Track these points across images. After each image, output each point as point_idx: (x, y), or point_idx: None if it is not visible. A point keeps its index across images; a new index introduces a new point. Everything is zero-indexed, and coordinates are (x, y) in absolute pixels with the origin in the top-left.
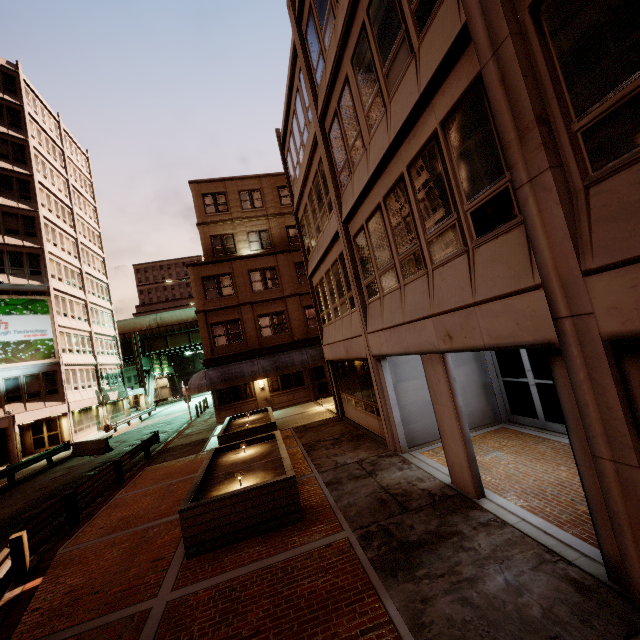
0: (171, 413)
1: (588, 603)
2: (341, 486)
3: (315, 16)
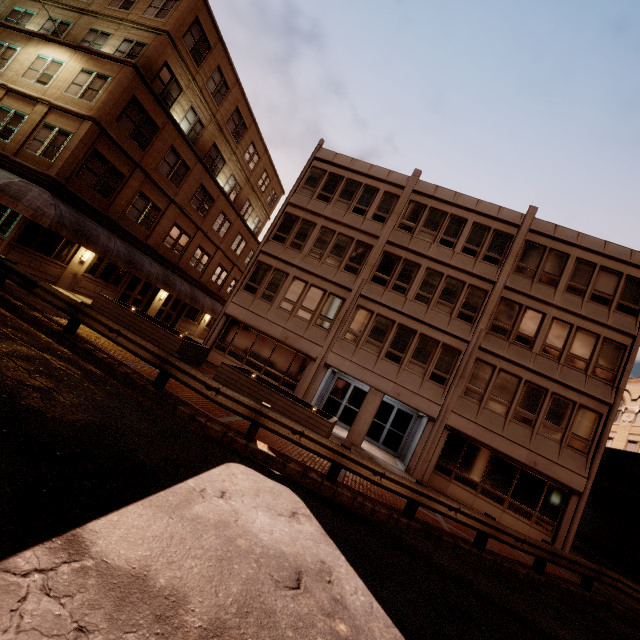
0: None
1: (408, 475)
2: None
3: (425, 215)
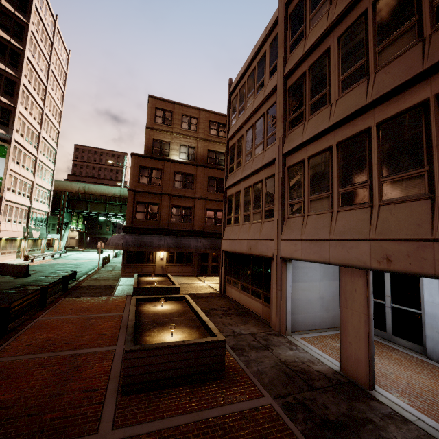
0: (78, 258)
1: None
2: (245, 353)
3: (307, 2)
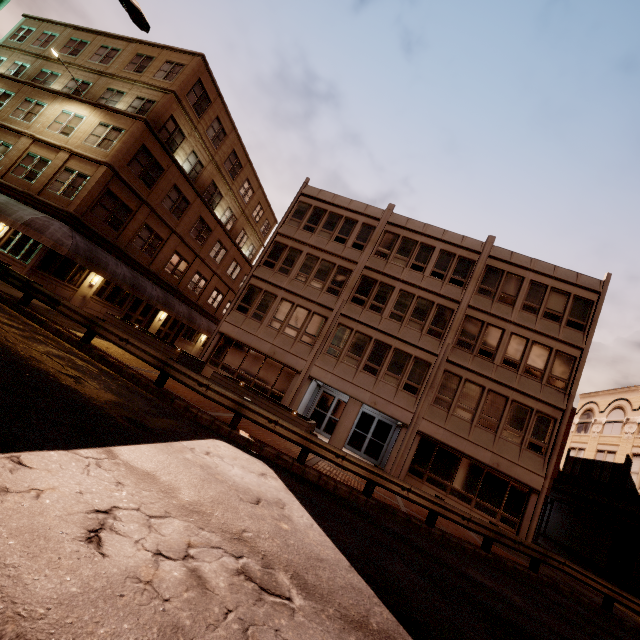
0: None
1: None
2: None
3: (398, 243)
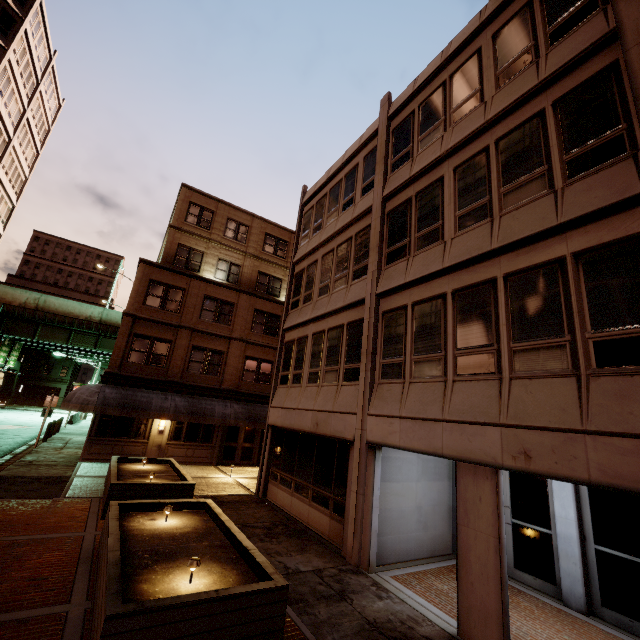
0: None
1: None
2: (310, 608)
3: (416, 121)
